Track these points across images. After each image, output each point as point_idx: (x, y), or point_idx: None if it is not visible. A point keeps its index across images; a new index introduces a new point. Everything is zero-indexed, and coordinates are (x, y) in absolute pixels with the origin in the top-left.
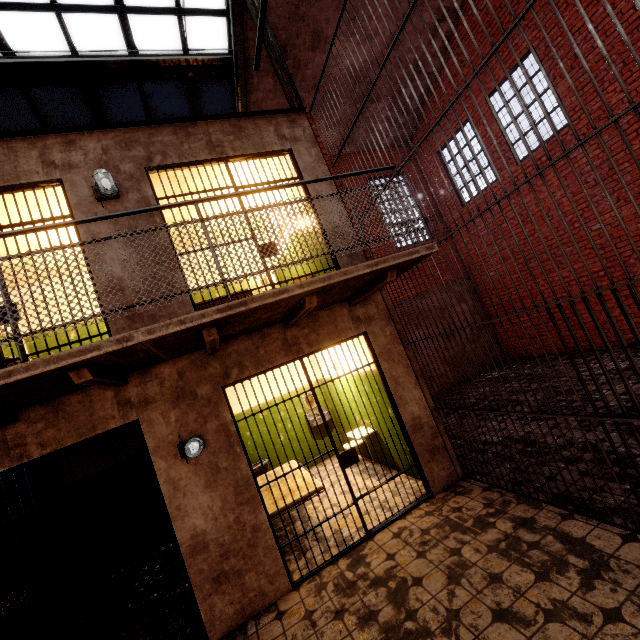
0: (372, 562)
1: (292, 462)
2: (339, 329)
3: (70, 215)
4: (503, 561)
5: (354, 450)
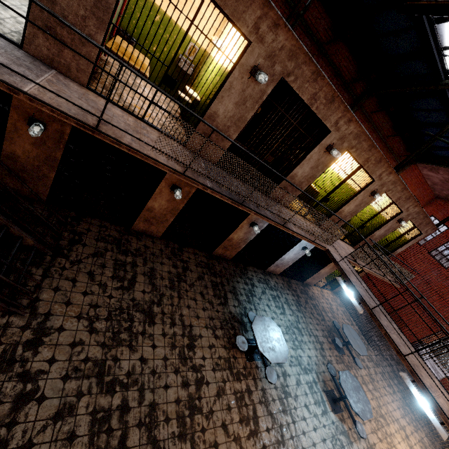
0: (324, 294)
1: None
2: None
3: (392, 220)
4: (343, 314)
5: None
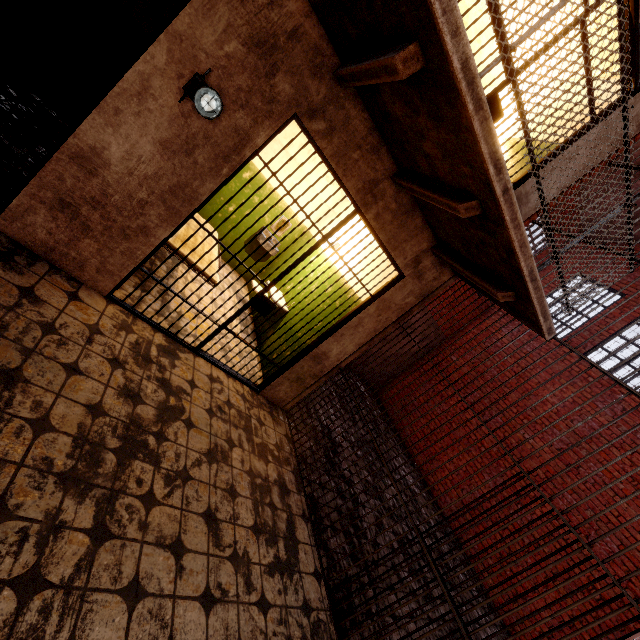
0: (178, 368)
1: (216, 233)
2: (402, 245)
3: None
4: (248, 490)
5: (274, 308)
